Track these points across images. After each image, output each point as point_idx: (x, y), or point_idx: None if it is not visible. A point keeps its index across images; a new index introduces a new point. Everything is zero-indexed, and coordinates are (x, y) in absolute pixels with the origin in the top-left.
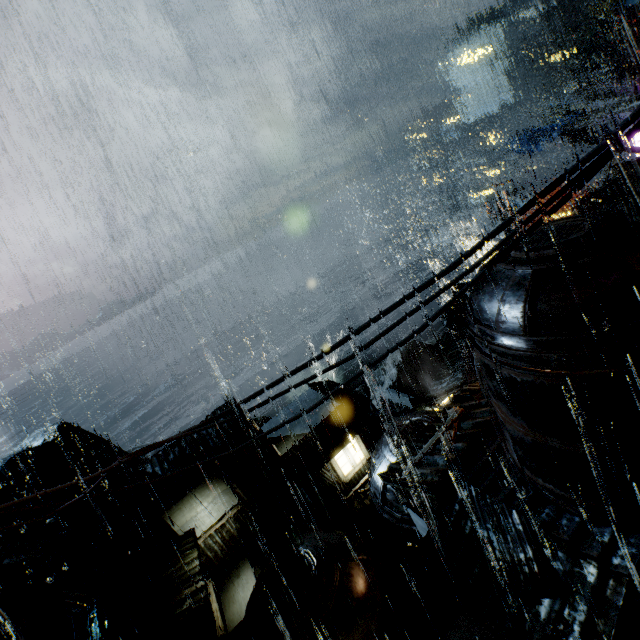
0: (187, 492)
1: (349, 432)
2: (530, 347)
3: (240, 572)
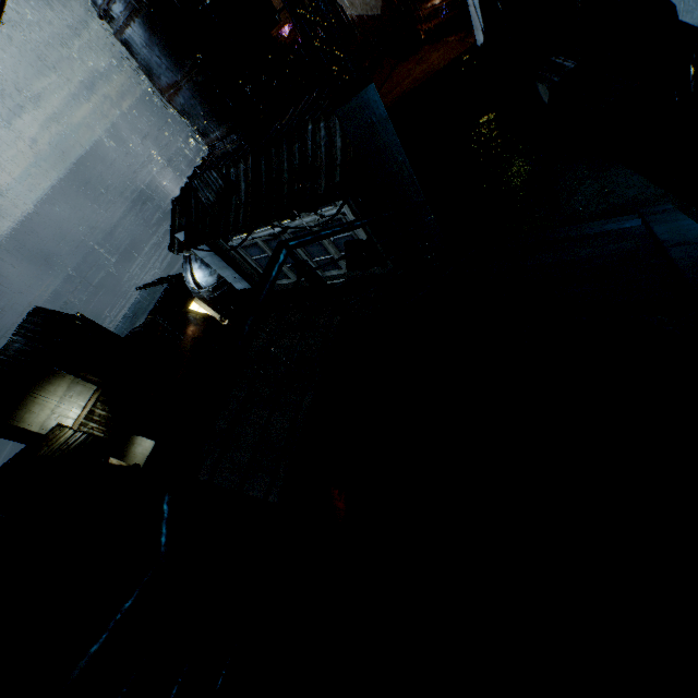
0: (26, 393)
1: (187, 298)
2: None
3: (134, 441)
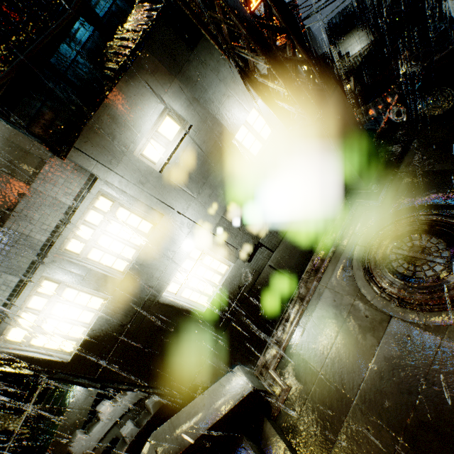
0: (349, 31)
1: None
2: None
3: None
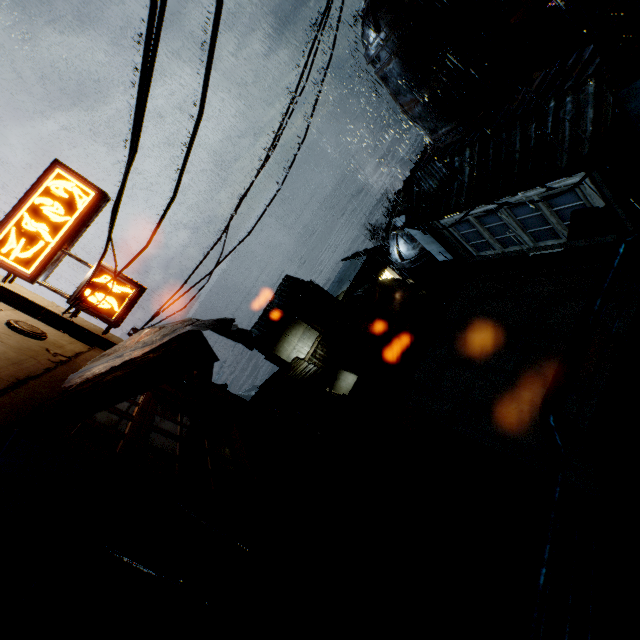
0: (281, 333)
1: (381, 267)
2: (382, 40)
3: (339, 377)
